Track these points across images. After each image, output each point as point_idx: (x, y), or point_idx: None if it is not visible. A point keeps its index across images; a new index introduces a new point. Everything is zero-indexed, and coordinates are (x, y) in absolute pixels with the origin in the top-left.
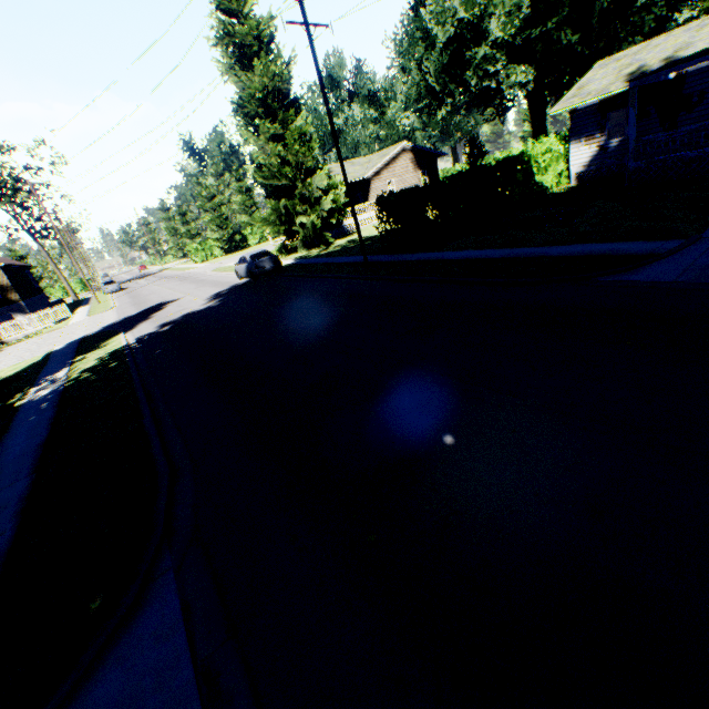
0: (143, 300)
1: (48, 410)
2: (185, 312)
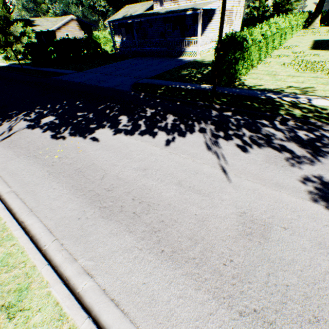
0: None
1: None
2: None
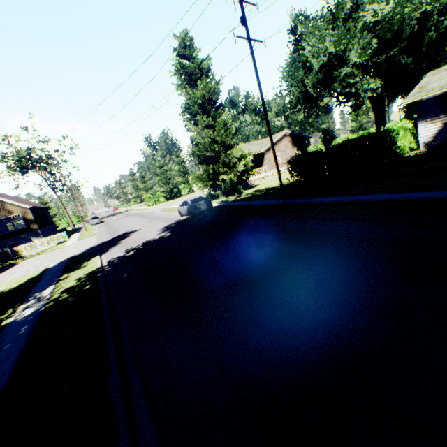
0: (114, 230)
1: (23, 336)
2: (144, 240)
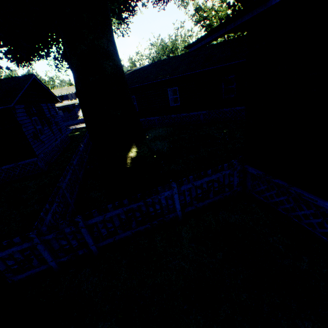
0: None
1: None
2: None
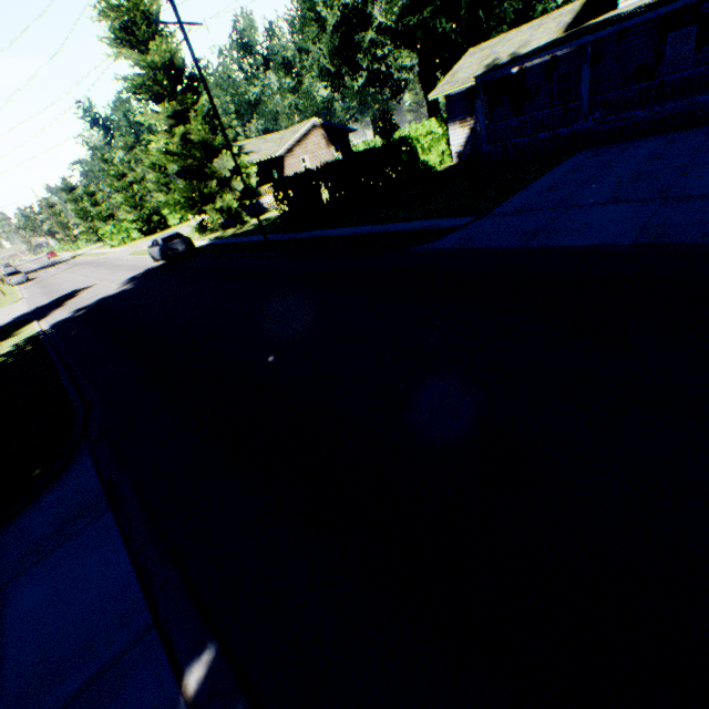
0: (55, 289)
1: None
2: (100, 297)
